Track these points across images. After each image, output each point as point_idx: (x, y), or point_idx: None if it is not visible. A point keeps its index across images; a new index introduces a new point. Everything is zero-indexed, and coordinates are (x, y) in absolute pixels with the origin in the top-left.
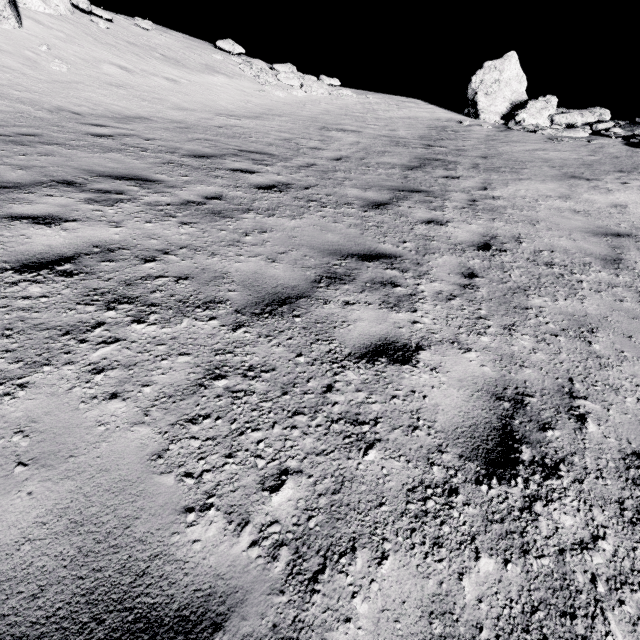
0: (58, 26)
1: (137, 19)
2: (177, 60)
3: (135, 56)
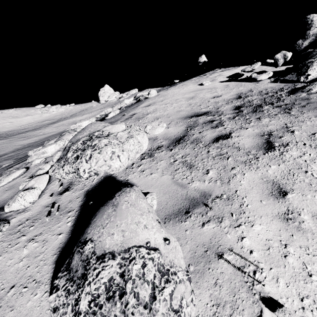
0: None
1: (9, 110)
2: (17, 116)
3: (3, 120)
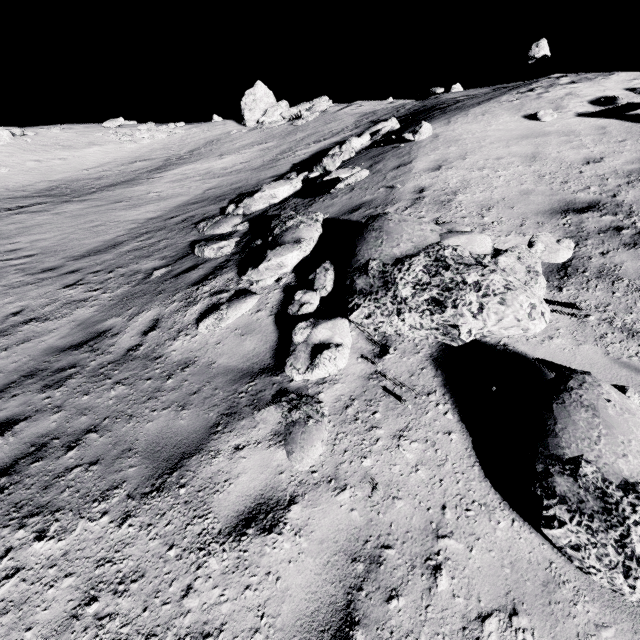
0: (6, 150)
1: (51, 129)
2: (71, 146)
3: (45, 152)
